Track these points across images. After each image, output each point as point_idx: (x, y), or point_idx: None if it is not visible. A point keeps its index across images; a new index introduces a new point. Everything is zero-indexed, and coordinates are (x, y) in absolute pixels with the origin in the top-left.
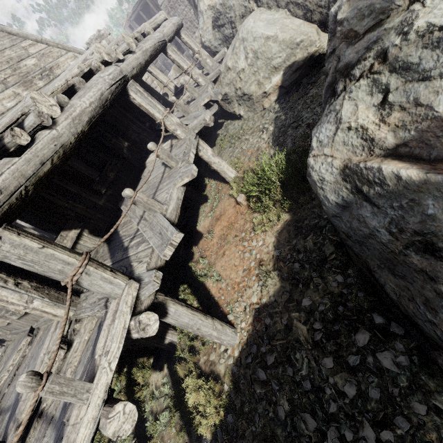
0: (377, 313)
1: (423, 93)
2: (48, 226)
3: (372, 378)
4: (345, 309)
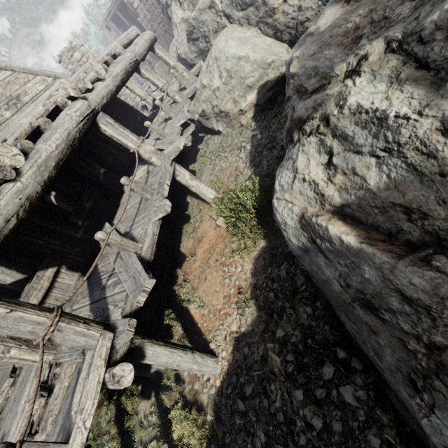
0: (340, 348)
1: (358, 164)
2: (23, 267)
3: (335, 411)
4: (314, 342)
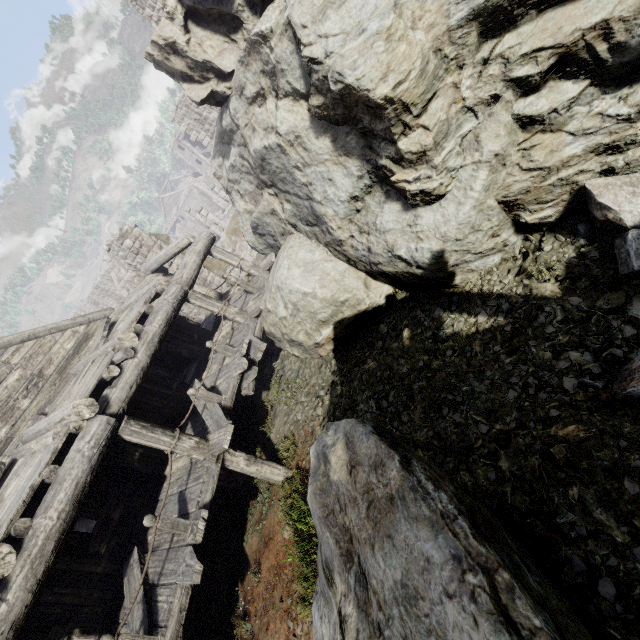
0: None
1: None
2: None
3: None
4: None
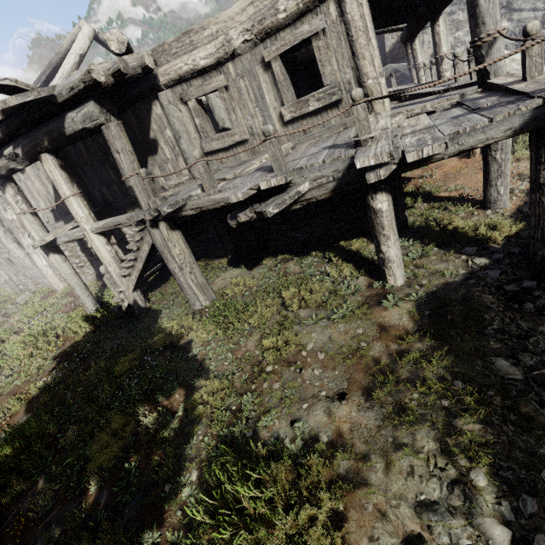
0: None
1: None
2: None
3: None
4: None
